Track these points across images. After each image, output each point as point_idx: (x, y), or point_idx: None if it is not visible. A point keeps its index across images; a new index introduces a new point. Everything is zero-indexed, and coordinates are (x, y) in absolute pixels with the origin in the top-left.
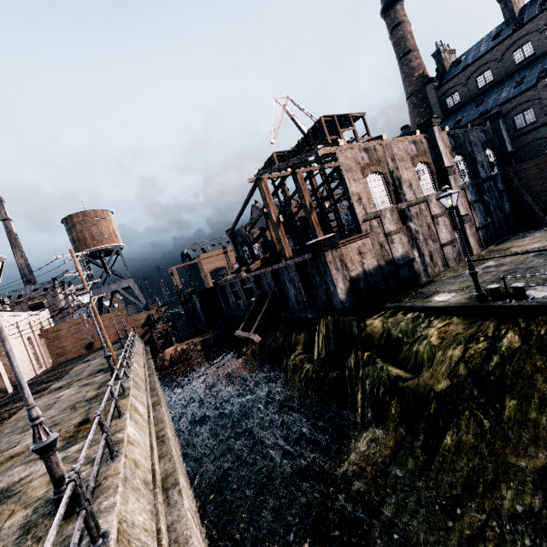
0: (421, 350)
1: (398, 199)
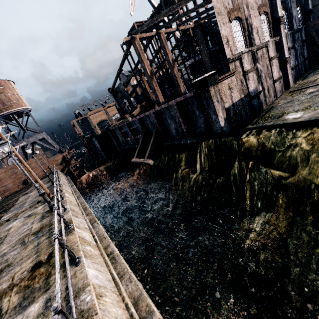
0: (294, 155)
1: (251, 43)
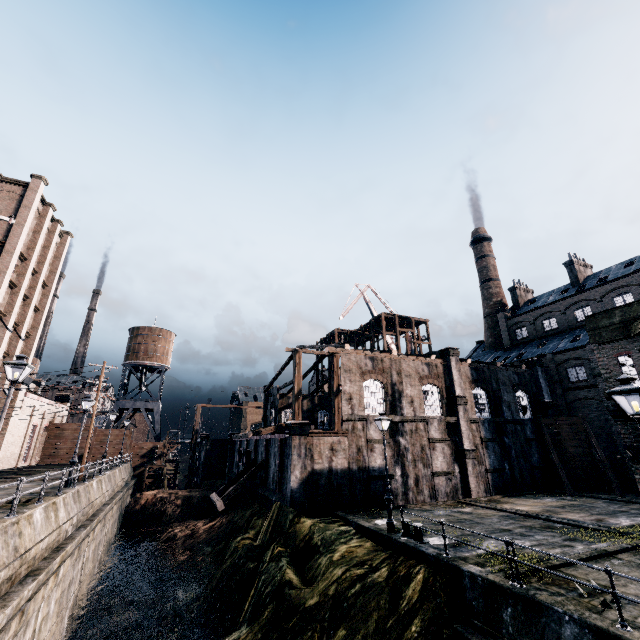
0: (323, 563)
1: (394, 411)
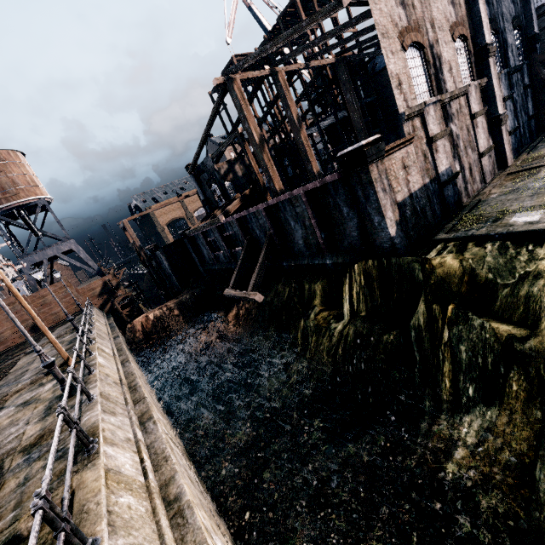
0: (536, 294)
1: (439, 88)
